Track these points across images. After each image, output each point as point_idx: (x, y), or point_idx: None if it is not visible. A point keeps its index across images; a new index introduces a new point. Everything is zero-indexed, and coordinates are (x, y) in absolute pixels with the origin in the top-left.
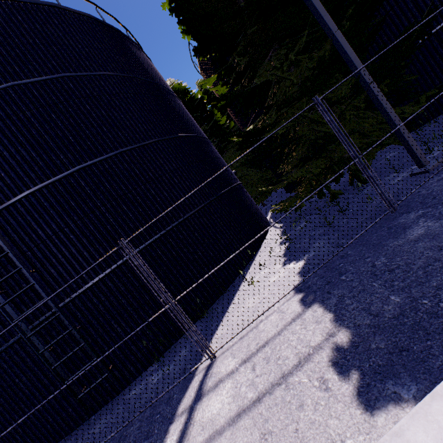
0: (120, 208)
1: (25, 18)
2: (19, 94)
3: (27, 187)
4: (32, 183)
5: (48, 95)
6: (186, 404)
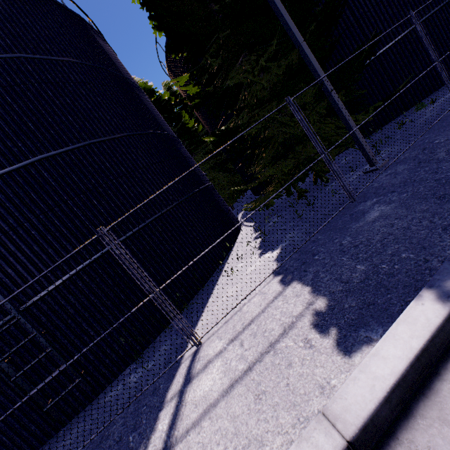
0: (89, 202)
1: None
2: None
3: None
4: None
5: (1, 76)
6: (175, 390)
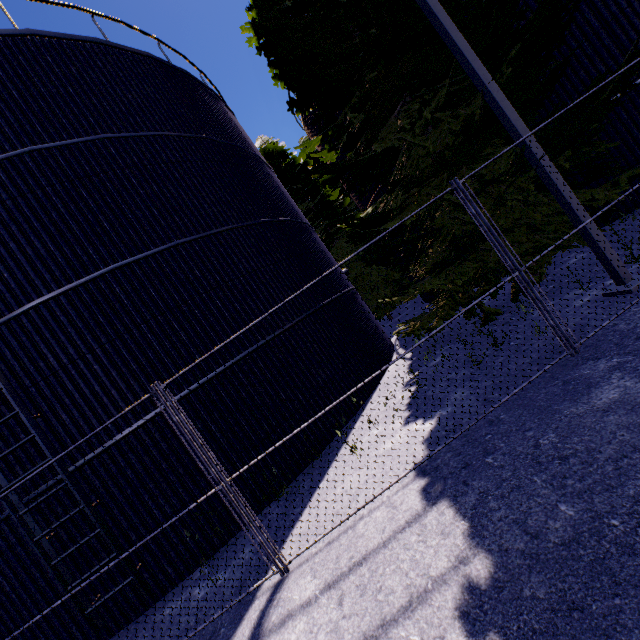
0: (168, 326)
1: (57, 59)
2: (39, 163)
3: (38, 294)
4: (46, 287)
5: (78, 165)
6: None
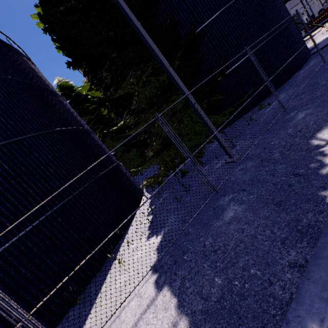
0: None
1: None
2: None
3: None
4: None
5: None
6: None
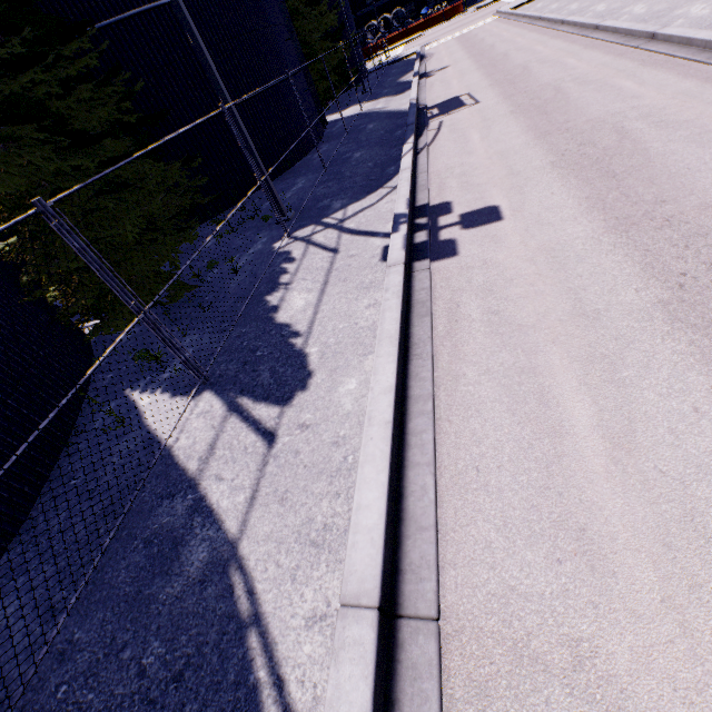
0: None
1: None
2: None
3: None
4: None
5: None
6: (370, 110)
